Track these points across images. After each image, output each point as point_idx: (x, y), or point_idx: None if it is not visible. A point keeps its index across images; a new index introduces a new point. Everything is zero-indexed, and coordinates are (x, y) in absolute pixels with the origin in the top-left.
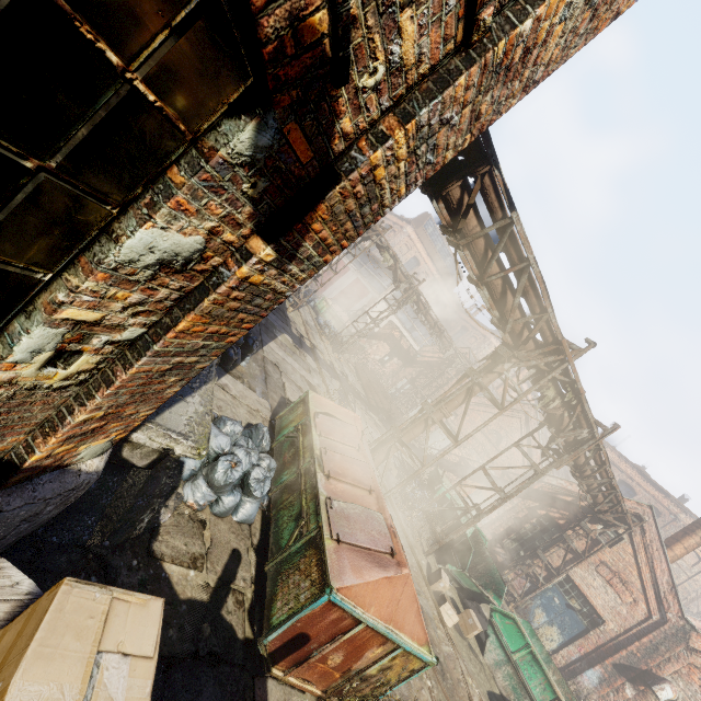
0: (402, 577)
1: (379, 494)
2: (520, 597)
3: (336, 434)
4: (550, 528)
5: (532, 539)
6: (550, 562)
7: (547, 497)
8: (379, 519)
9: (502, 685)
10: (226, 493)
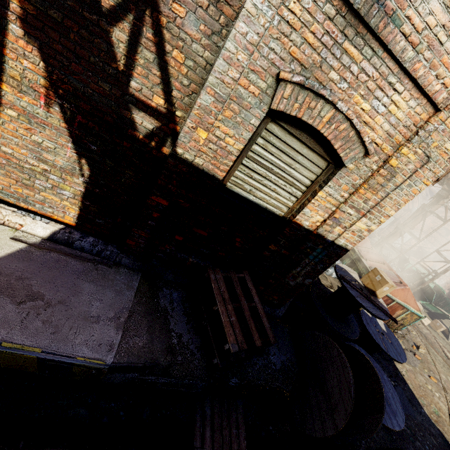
0: (406, 289)
1: (388, 264)
2: None
3: (360, 244)
4: None
5: None
6: None
7: None
8: (391, 273)
9: None
10: (329, 268)
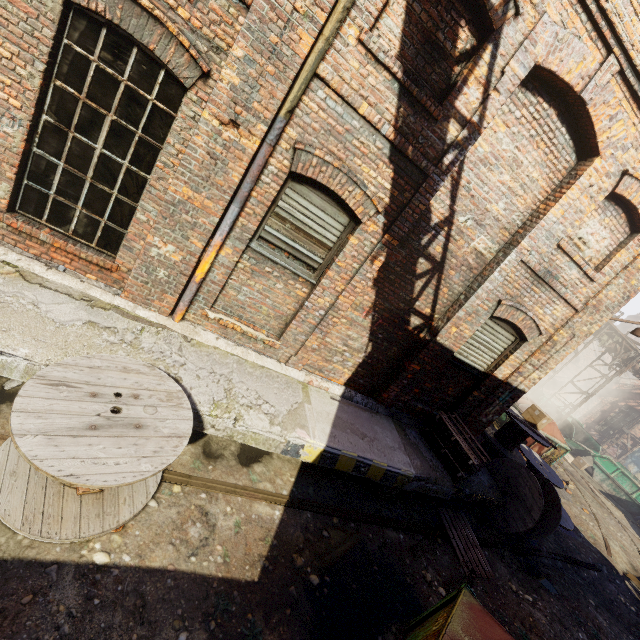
0: (552, 423)
1: (531, 400)
2: (615, 459)
3: None
4: (630, 413)
5: (618, 422)
6: (634, 435)
7: (624, 393)
8: None
9: (606, 489)
10: None
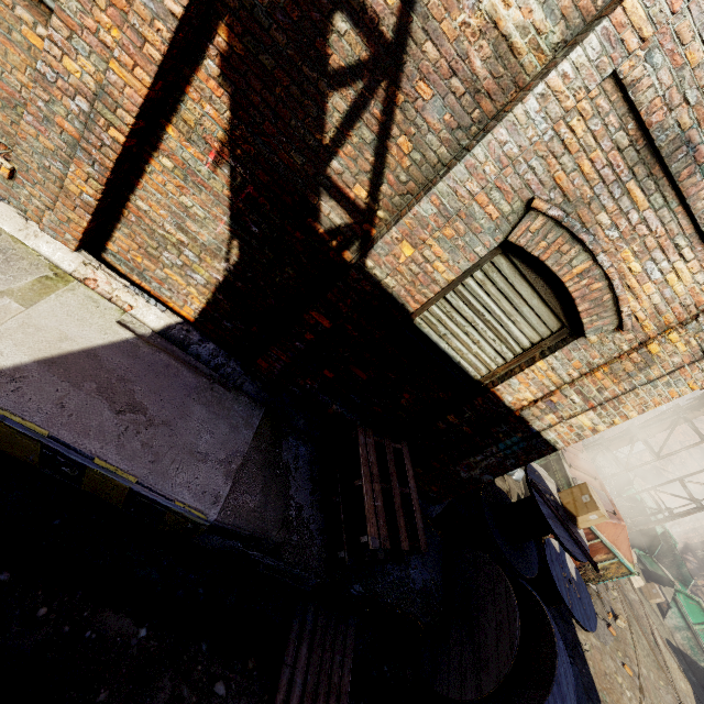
0: (621, 525)
1: (601, 482)
2: None
3: None
4: None
5: None
6: None
7: None
8: (603, 495)
9: (679, 642)
10: None
